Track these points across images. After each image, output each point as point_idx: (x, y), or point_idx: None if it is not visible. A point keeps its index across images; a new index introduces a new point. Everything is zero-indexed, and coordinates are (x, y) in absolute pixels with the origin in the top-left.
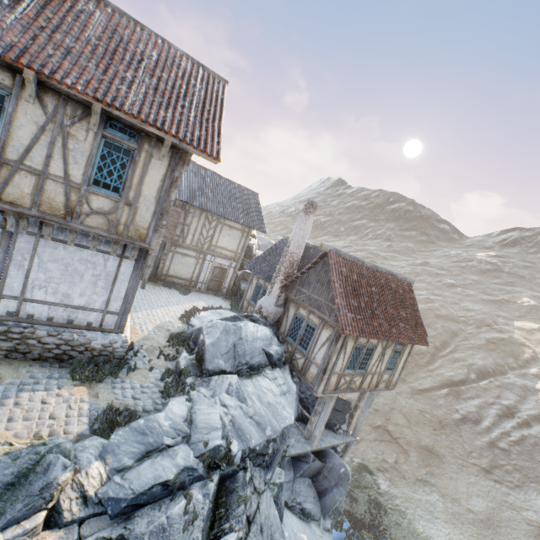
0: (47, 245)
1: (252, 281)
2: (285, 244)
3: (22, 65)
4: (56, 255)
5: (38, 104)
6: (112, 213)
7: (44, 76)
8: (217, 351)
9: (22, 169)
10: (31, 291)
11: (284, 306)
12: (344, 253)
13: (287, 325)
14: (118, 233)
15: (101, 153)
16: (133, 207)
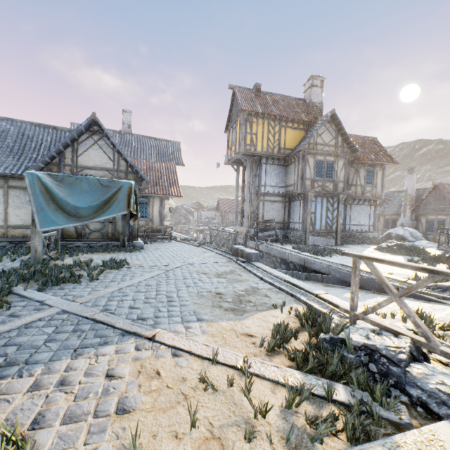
0: (352, 206)
1: (379, 219)
2: (389, 195)
3: (354, 160)
4: (355, 209)
5: (352, 168)
6: (371, 191)
7: (357, 160)
8: (407, 236)
9: (352, 185)
10: (351, 222)
11: (416, 220)
12: (444, 183)
13: (422, 227)
14: (373, 196)
15: (366, 175)
16: (376, 187)
